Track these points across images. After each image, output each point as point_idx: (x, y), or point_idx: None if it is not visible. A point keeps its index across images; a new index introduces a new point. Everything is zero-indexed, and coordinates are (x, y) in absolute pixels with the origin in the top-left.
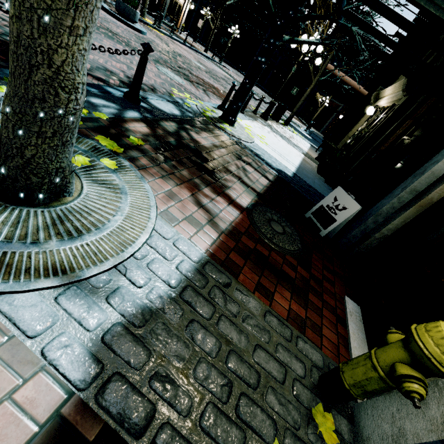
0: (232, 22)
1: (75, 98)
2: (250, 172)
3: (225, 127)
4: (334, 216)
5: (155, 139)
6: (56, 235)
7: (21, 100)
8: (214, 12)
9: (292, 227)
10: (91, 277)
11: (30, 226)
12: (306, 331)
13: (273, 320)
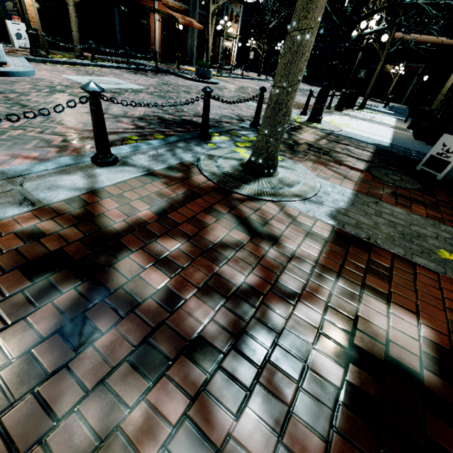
0: (273, 40)
1: (289, 118)
2: (352, 150)
3: (316, 126)
4: (446, 159)
5: (283, 144)
6: (285, 186)
7: (271, 126)
8: (255, 39)
9: (407, 176)
10: (309, 198)
11: (274, 183)
12: (445, 224)
13: (417, 217)
